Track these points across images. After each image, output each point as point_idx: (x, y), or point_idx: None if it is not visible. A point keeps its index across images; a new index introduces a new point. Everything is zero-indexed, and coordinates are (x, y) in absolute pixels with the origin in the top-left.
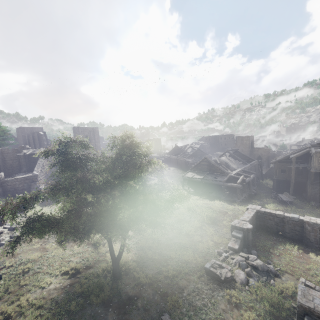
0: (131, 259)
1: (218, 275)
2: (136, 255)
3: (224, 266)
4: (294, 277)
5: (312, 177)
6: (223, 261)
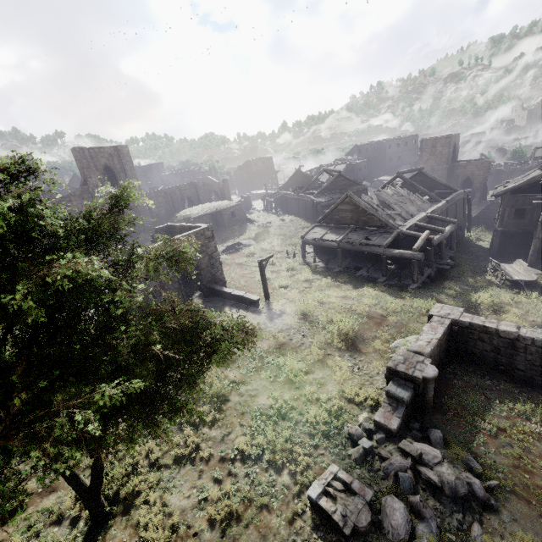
0: (150, 460)
1: (337, 524)
2: (160, 452)
3: (356, 489)
4: (534, 508)
5: None
6: (358, 462)
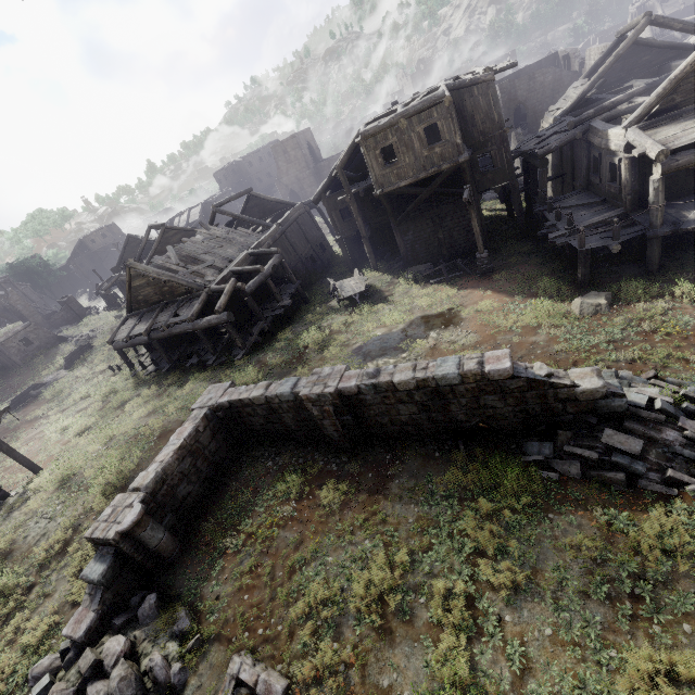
0: None
1: None
2: None
3: None
4: (232, 649)
5: (387, 208)
6: None
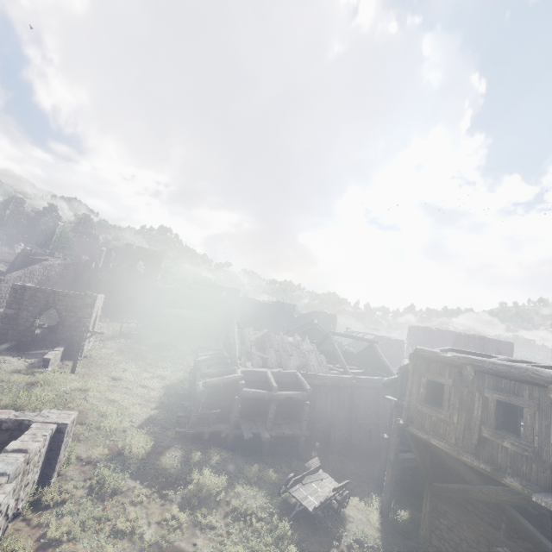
0: None
1: None
2: None
3: None
4: None
5: (414, 453)
6: None
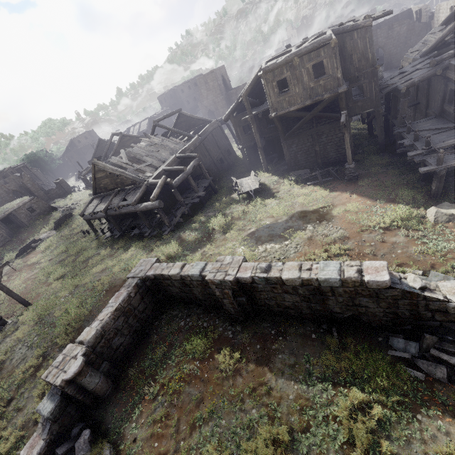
0: None
1: None
2: None
3: None
4: None
5: (278, 127)
6: None
